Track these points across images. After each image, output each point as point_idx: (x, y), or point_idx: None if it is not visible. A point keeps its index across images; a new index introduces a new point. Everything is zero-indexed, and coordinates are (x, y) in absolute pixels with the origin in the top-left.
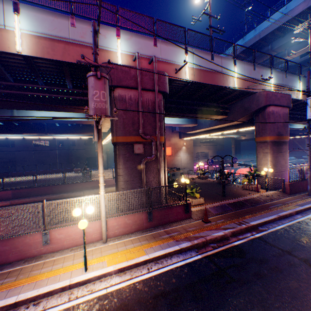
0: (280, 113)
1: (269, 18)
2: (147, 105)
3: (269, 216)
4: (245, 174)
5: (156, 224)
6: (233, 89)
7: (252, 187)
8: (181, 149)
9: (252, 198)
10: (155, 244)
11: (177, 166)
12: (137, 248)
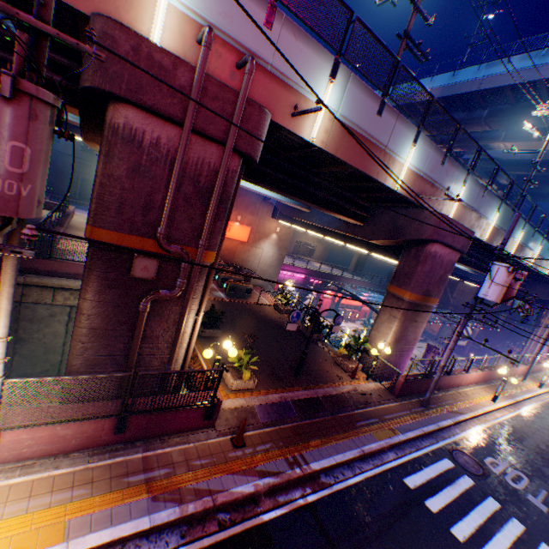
0: (445, 260)
1: (512, 58)
2: (197, 173)
3: (348, 450)
4: (347, 343)
5: (134, 436)
6: (392, 190)
7: (349, 367)
8: (269, 237)
9: (339, 393)
10: (103, 505)
11: (250, 265)
12: (53, 513)
